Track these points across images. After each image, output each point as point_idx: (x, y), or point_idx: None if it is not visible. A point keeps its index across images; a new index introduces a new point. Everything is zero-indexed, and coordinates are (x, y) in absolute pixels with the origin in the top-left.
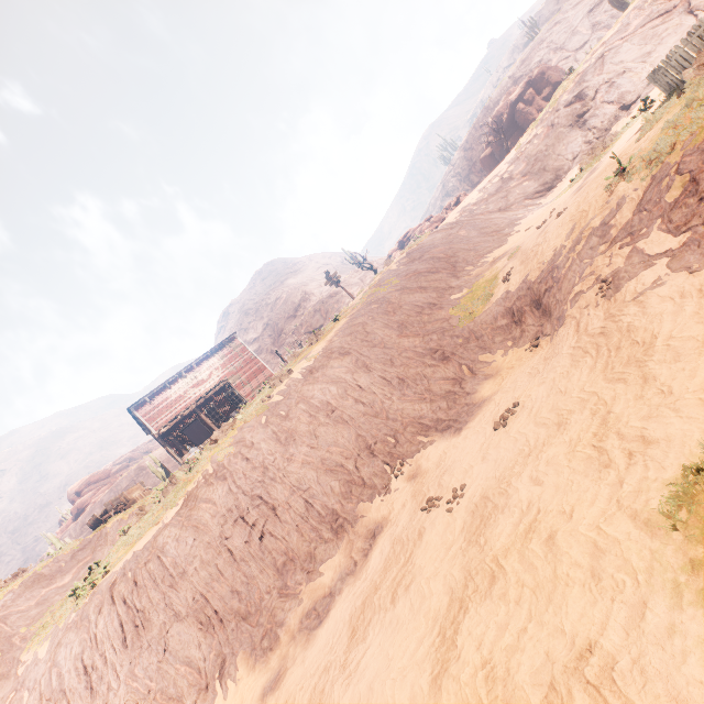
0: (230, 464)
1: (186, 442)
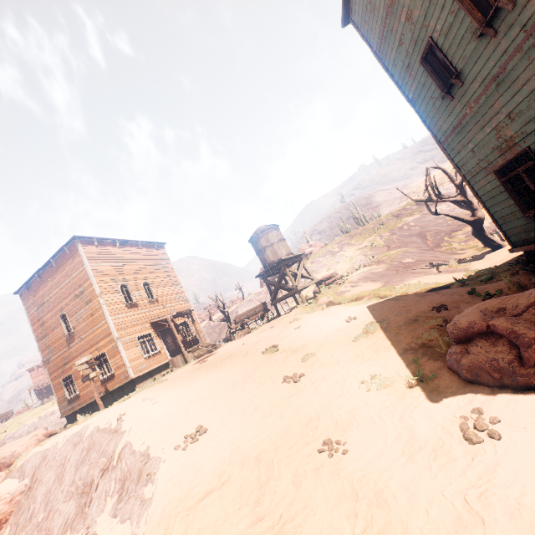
0: (5, 442)
1: (44, 392)
